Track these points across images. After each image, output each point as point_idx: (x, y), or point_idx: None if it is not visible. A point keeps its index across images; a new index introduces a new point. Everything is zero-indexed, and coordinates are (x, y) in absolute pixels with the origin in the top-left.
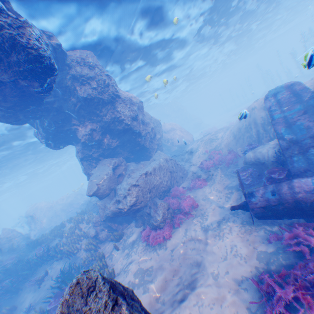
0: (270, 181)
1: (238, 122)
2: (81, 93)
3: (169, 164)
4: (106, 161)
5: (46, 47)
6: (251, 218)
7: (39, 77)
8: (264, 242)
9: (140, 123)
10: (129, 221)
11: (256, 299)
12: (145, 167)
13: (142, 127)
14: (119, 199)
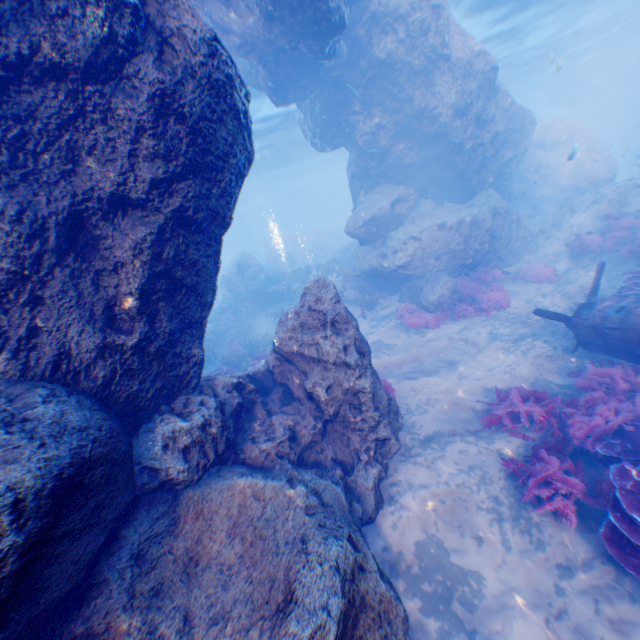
0: None
1: None
2: (376, 53)
3: (497, 221)
4: (386, 188)
5: None
6: (572, 343)
7: (321, 40)
8: (559, 373)
9: (471, 123)
10: (392, 293)
11: (489, 405)
12: (446, 214)
13: (471, 134)
14: (385, 254)
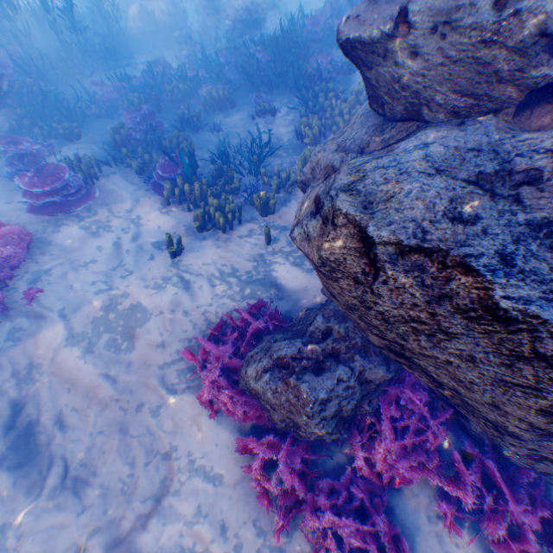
0: None
1: None
2: None
3: None
4: None
5: None
6: None
7: None
8: None
9: None
10: None
11: None
12: None
13: None
14: None
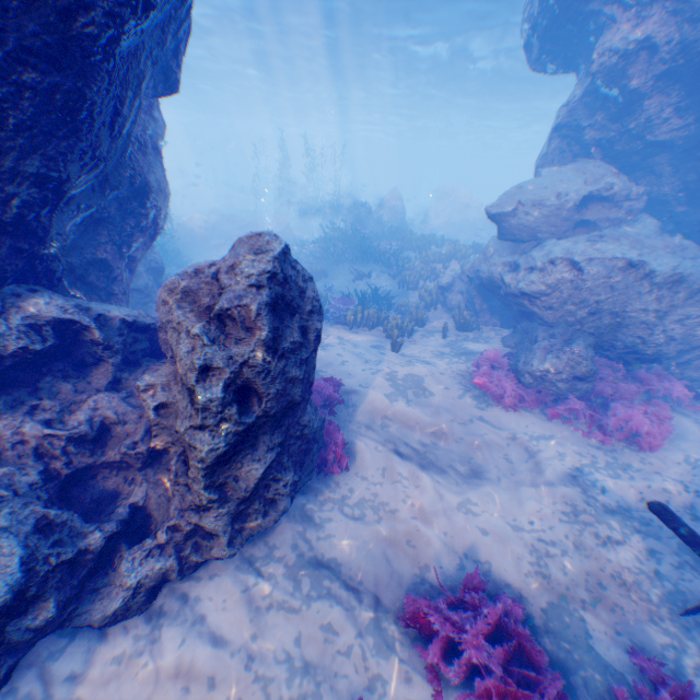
0: None
1: None
2: None
3: None
4: (595, 168)
5: None
6: (697, 604)
7: None
8: (618, 636)
9: None
10: (505, 326)
11: (449, 587)
12: (662, 254)
13: None
14: (518, 267)
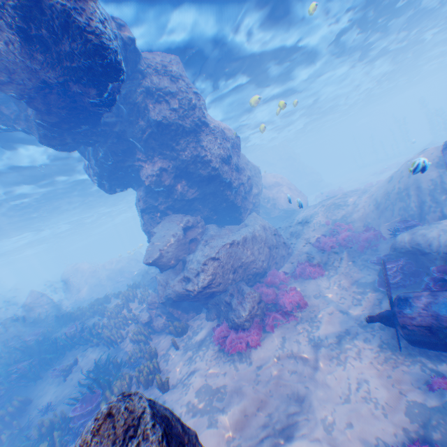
0: (441, 285)
1: (385, 183)
2: (153, 115)
3: (268, 234)
4: (177, 217)
5: (112, 34)
6: (398, 340)
7: (98, 80)
8: (421, 387)
9: (232, 168)
10: (198, 310)
11: None
12: (231, 233)
13: (234, 175)
14: (188, 276)
